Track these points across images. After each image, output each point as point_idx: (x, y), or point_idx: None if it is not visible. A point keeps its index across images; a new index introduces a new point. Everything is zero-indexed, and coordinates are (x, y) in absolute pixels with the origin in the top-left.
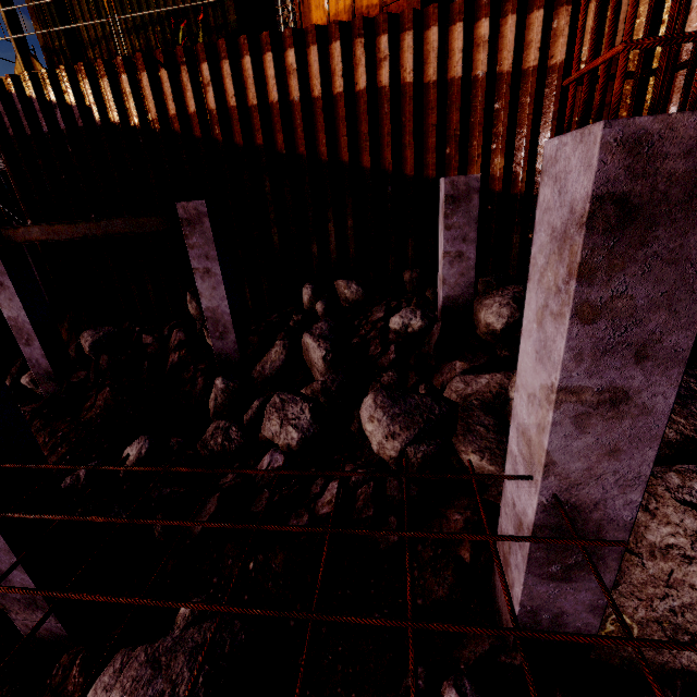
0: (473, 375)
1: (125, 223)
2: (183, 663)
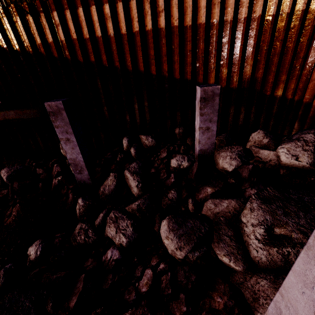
0: (218, 199)
1: (15, 113)
2: None
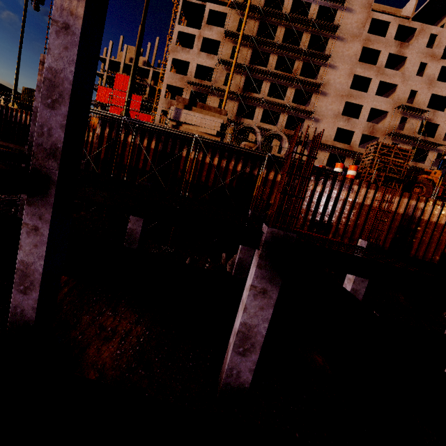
0: None
1: (13, 145)
2: None
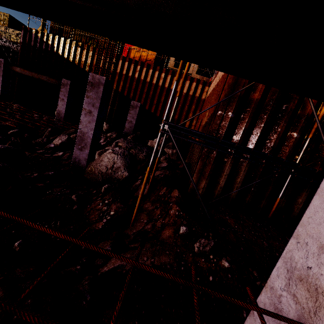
0: None
1: (46, 78)
2: (1, 146)
